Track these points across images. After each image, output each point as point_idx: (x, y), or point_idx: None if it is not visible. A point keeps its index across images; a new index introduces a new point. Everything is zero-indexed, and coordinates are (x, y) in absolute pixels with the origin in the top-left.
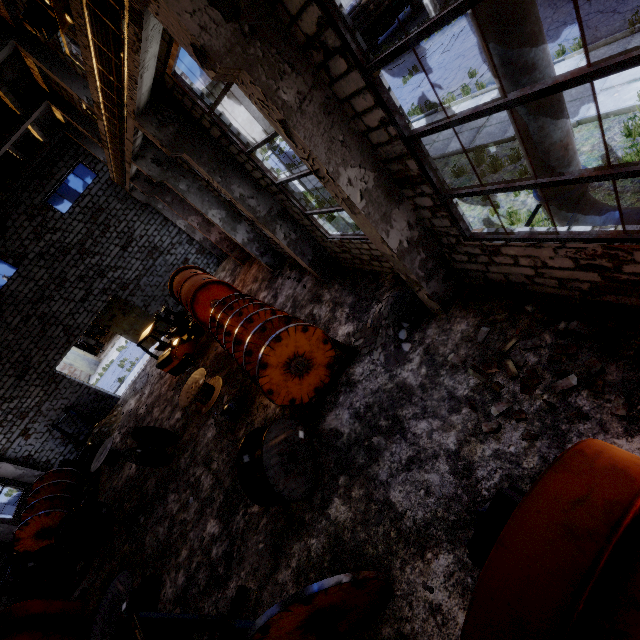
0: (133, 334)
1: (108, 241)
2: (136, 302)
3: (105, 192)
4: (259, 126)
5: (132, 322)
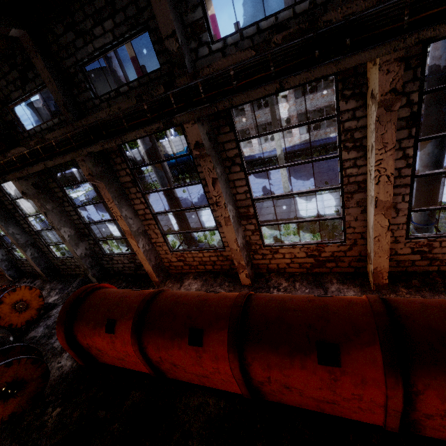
0: None
1: None
2: None
3: None
4: (28, 203)
5: None
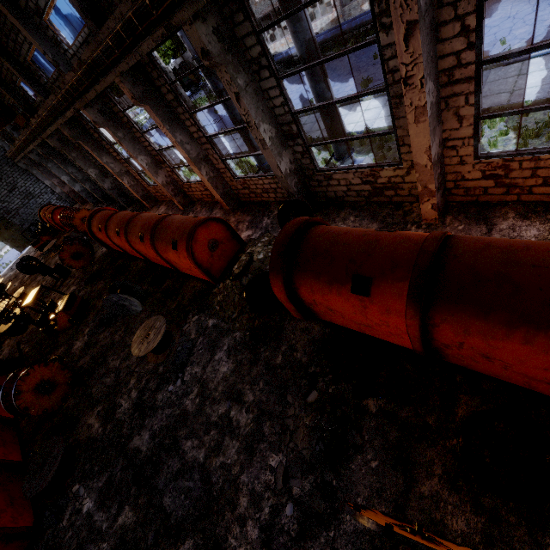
0: (11, 242)
1: (0, 187)
2: (16, 222)
3: (1, 161)
4: None
5: (11, 234)
